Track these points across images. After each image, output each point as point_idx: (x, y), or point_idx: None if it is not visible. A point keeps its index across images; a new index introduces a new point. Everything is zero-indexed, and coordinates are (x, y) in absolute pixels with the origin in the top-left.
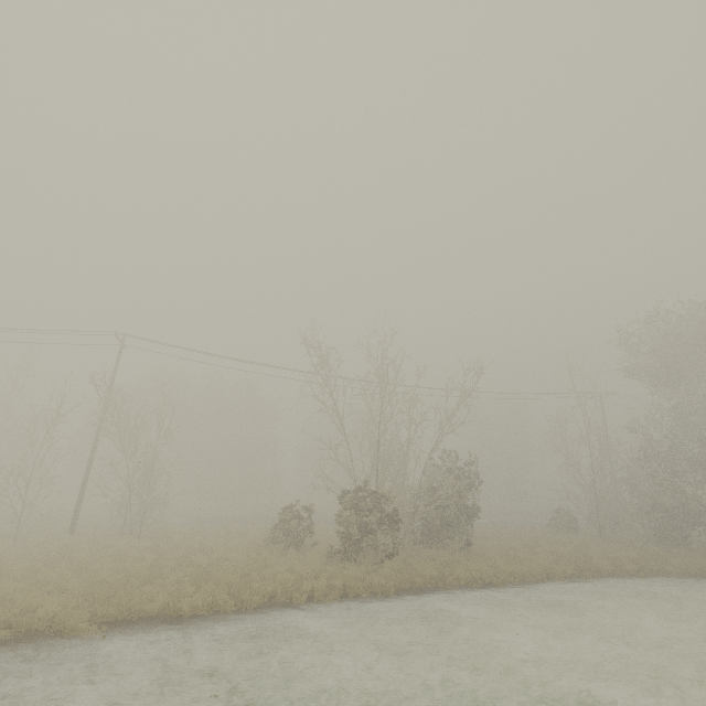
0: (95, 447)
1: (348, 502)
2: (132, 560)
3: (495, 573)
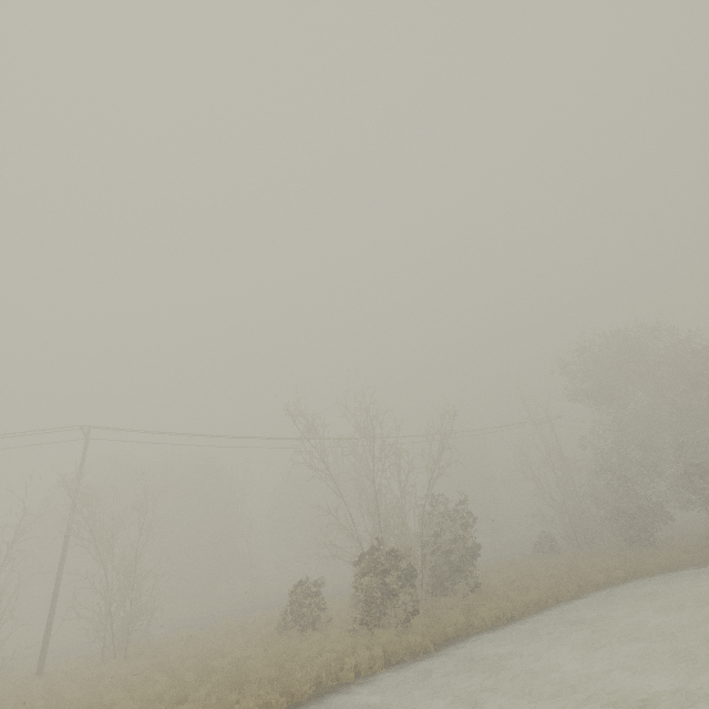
0: (63, 561)
1: (362, 565)
2: (139, 686)
3: (513, 606)
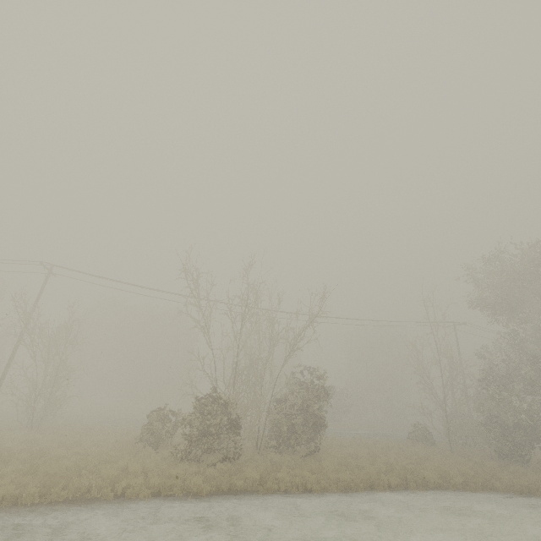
0: (14, 353)
1: (197, 407)
2: (1, 451)
3: (320, 479)
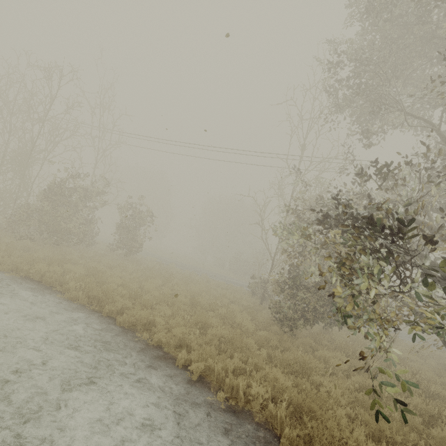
0: None
1: None
2: None
3: None
